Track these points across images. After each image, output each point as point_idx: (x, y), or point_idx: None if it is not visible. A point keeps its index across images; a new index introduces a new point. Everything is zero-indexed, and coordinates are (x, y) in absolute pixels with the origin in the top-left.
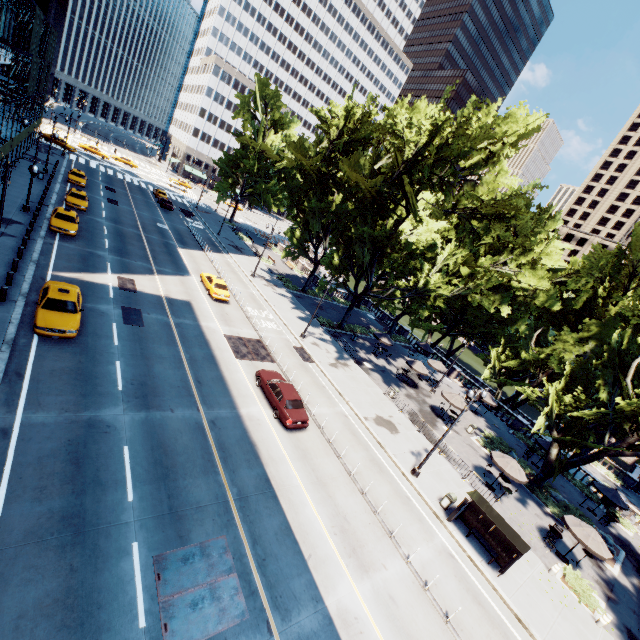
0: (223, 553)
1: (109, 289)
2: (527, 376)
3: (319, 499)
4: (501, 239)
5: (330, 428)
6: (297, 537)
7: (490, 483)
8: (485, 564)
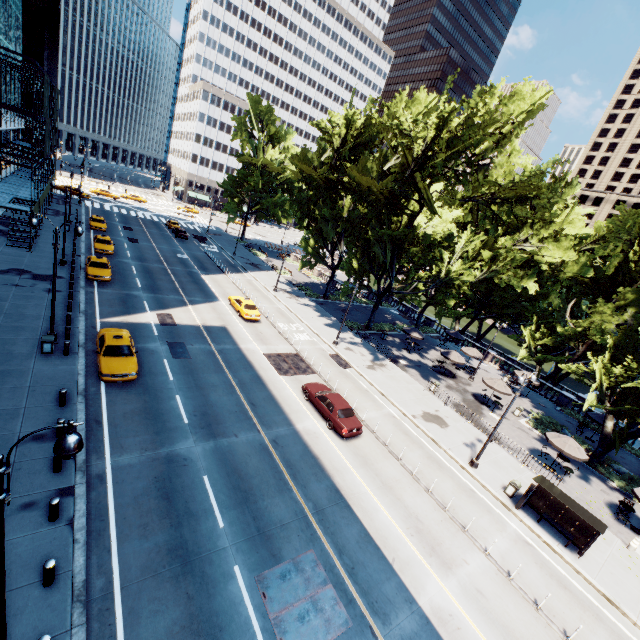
0: (315, 566)
1: (152, 327)
2: (565, 350)
3: (389, 503)
4: (518, 216)
5: (382, 431)
6: (377, 543)
7: (549, 464)
8: (562, 547)
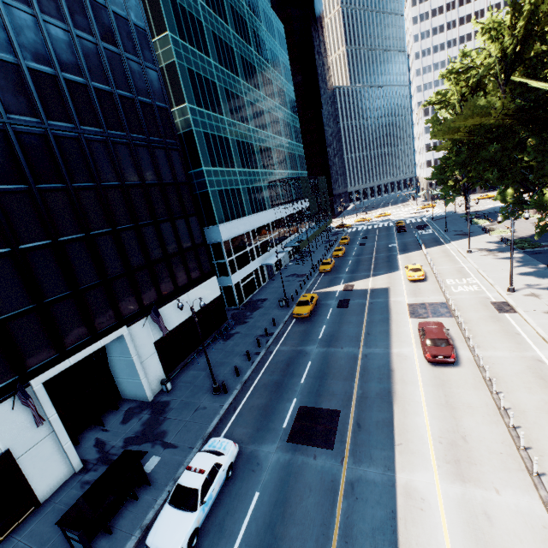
0: (334, 417)
1: (336, 292)
2: None
3: (437, 415)
4: None
5: (498, 369)
6: (395, 430)
7: None
8: None
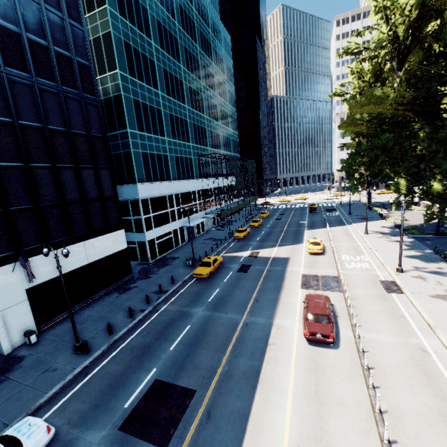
0: (186, 399)
1: (242, 257)
2: None
3: (302, 412)
4: None
5: (378, 355)
6: (248, 427)
7: None
8: None
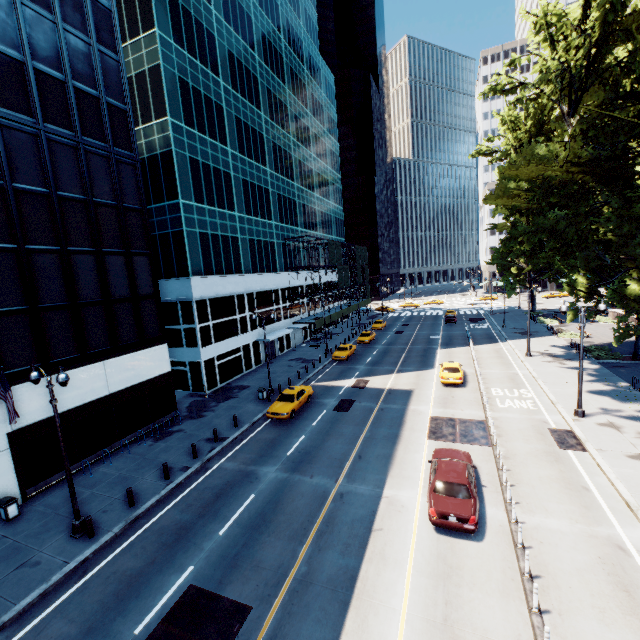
0: (234, 623)
1: (342, 388)
2: None
3: None
4: None
5: (548, 555)
6: None
7: None
8: None
